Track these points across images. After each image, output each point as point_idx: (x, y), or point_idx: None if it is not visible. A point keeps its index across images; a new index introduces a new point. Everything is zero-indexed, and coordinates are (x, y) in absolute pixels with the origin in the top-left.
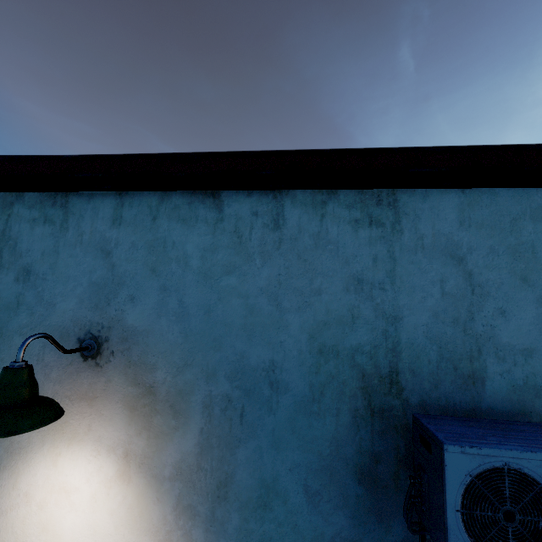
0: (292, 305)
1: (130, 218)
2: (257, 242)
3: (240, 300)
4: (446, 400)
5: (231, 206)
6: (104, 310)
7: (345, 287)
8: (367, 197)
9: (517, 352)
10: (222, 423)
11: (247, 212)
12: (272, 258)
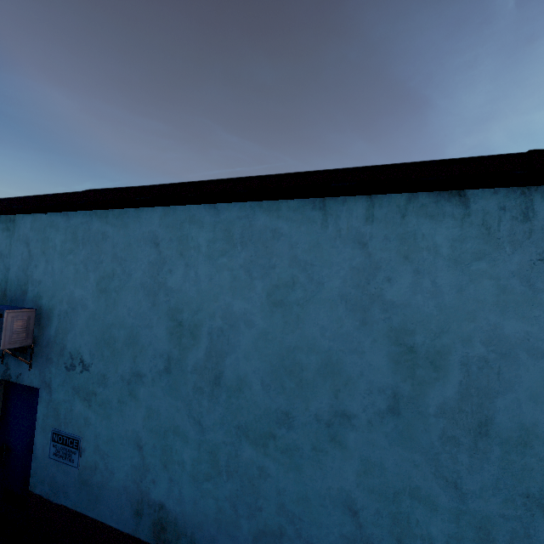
0: None
1: None
2: None
3: None
4: (17, 301)
5: None
6: None
7: None
8: (8, 219)
9: (37, 282)
10: None
11: None
12: None
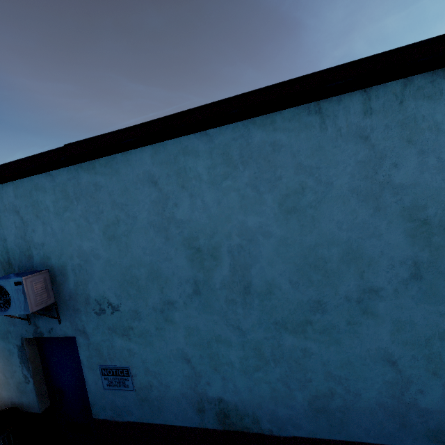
0: None
1: None
2: None
3: None
4: (25, 267)
5: None
6: None
7: None
8: None
9: (40, 245)
10: None
11: None
12: None
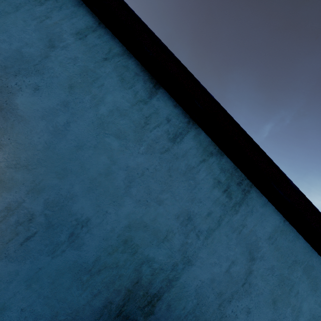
0: (137, 195)
1: (91, 42)
2: (153, 137)
3: (108, 160)
4: None
5: (159, 101)
6: (8, 75)
7: (178, 214)
8: (236, 175)
9: None
10: (8, 231)
11: (164, 114)
12: (152, 155)
